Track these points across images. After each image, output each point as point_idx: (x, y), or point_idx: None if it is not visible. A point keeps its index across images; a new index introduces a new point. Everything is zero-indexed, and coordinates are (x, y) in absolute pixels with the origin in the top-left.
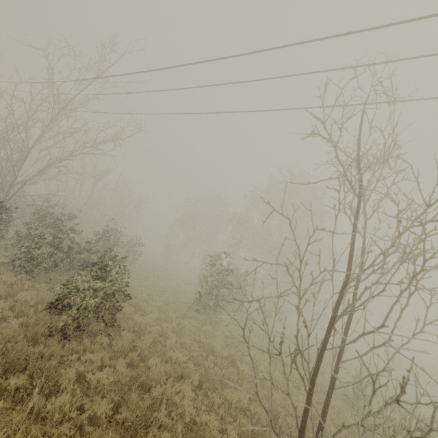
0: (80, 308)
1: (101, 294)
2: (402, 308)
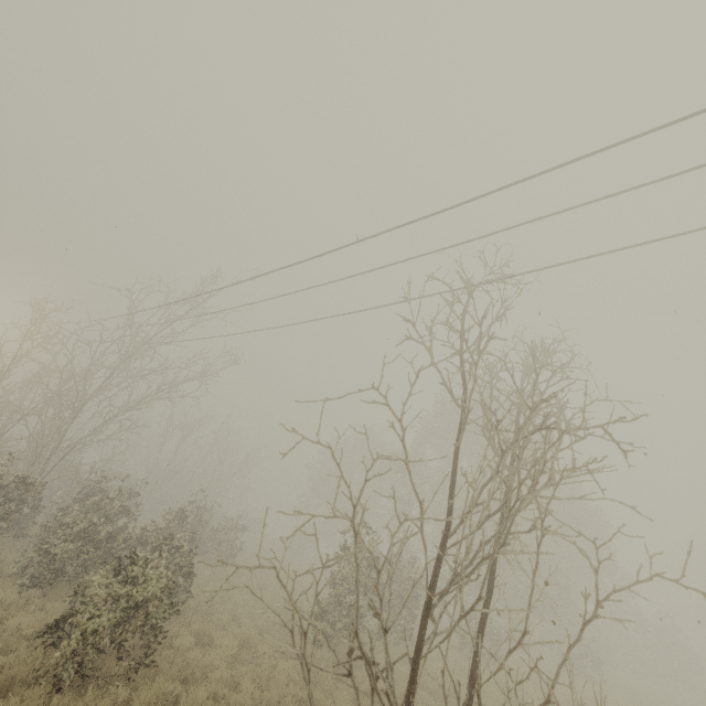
0: (87, 631)
1: (126, 606)
2: (533, 570)
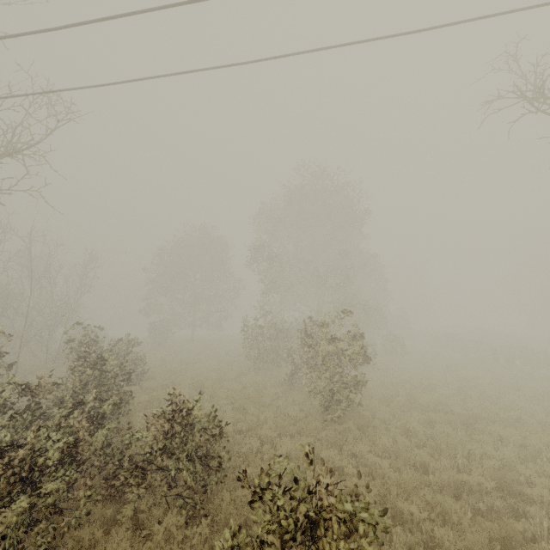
0: None
1: None
2: None
